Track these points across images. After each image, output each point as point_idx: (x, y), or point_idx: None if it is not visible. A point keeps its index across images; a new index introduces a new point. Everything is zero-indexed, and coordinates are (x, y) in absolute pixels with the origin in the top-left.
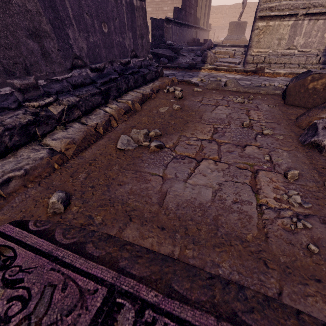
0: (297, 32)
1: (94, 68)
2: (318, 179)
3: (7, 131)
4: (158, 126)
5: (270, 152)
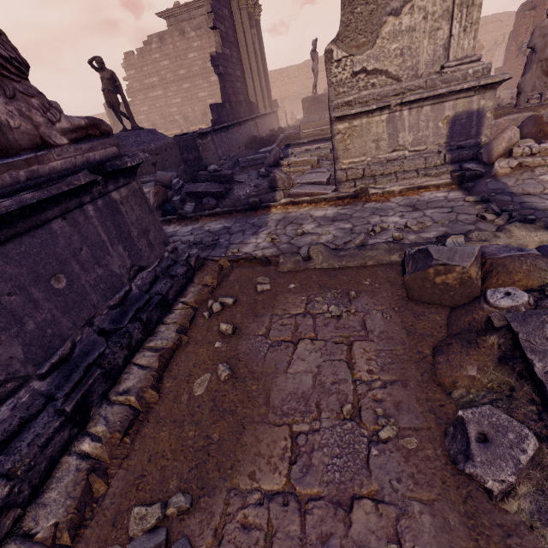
0: (398, 127)
1: (49, 368)
2: None
3: None
4: (187, 462)
5: (399, 521)
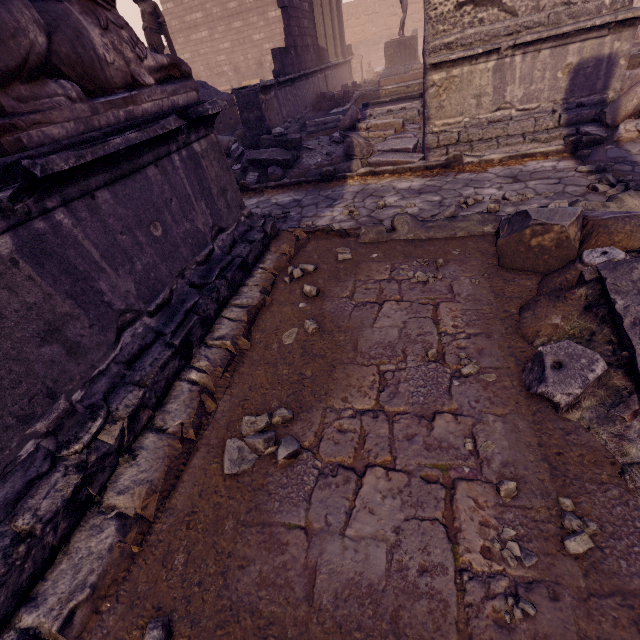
0: (507, 78)
1: (155, 308)
2: (550, 487)
3: (49, 525)
4: (285, 391)
5: (475, 426)
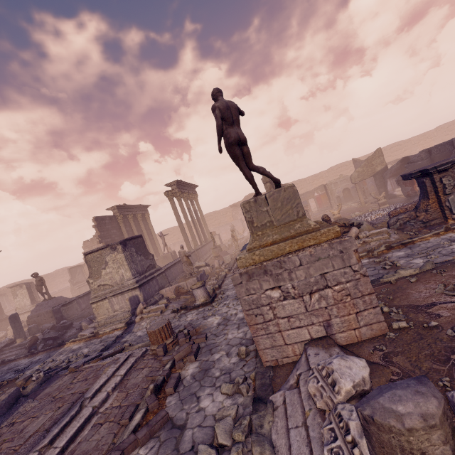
0: (113, 303)
1: None
2: None
3: None
4: None
5: None
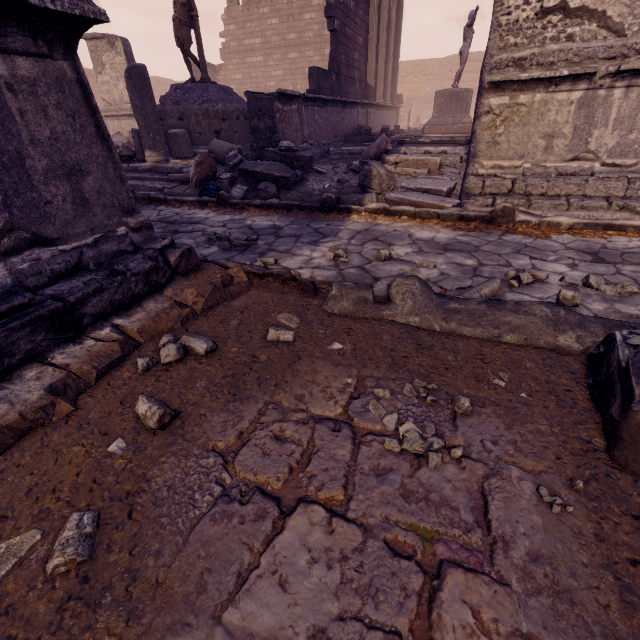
0: (596, 117)
1: None
2: None
3: None
4: None
5: None
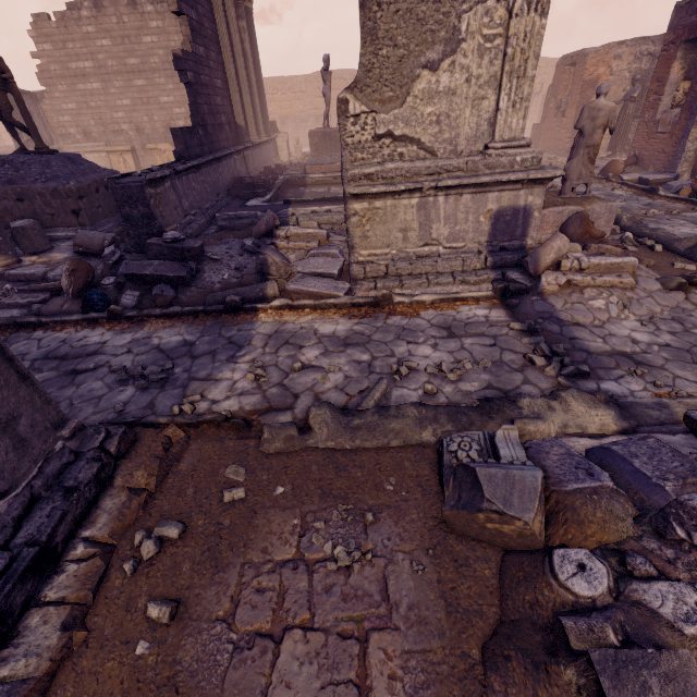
0: (432, 216)
1: None
2: None
3: None
4: None
5: None
